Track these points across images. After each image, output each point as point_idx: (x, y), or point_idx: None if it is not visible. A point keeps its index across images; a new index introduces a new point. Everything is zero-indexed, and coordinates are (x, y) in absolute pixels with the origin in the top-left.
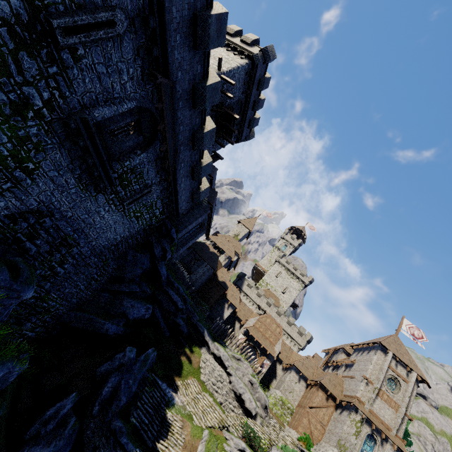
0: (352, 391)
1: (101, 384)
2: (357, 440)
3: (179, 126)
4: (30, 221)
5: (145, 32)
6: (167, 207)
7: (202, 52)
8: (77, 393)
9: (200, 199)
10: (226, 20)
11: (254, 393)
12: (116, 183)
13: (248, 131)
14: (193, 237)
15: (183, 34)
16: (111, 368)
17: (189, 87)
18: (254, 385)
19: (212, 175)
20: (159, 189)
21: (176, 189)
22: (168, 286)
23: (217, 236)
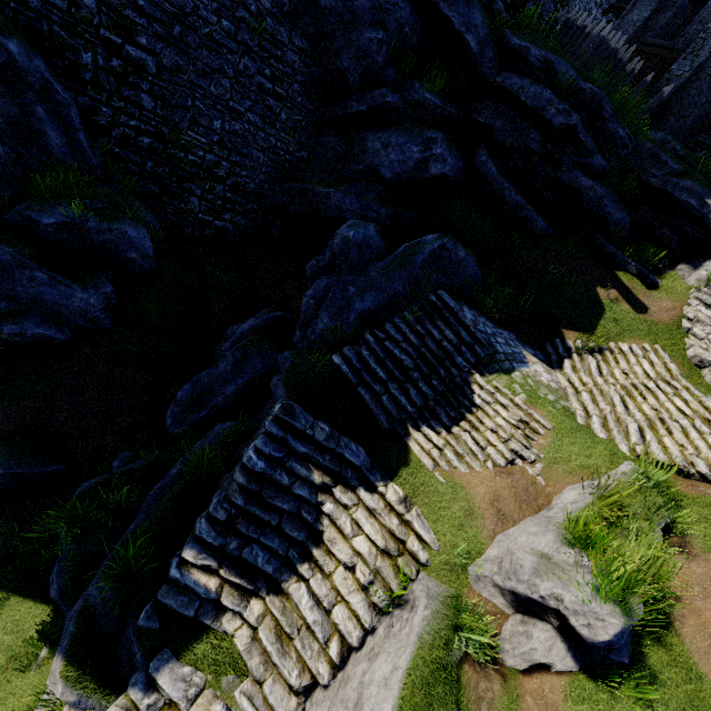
0: None
1: None
2: None
3: None
4: None
5: None
6: None
7: None
8: (272, 308)
9: None
10: None
11: None
12: None
13: None
14: None
15: None
16: (321, 266)
17: None
18: None
19: None
20: None
21: None
22: (504, 71)
23: None
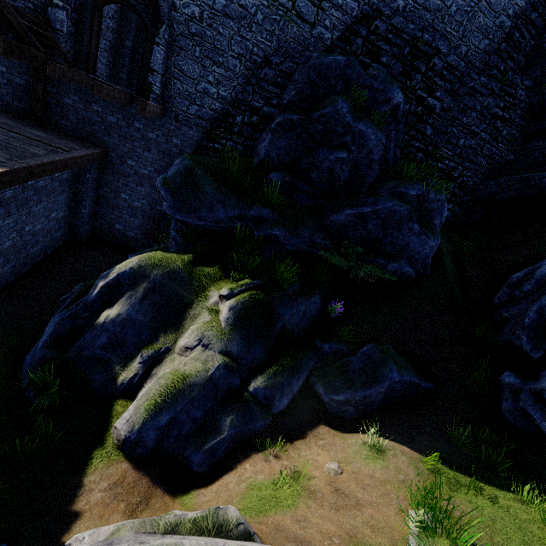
0: None
1: None
2: None
3: None
4: (361, 35)
5: None
6: None
7: None
8: None
9: None
10: None
11: None
12: None
13: None
14: None
15: None
16: None
17: None
18: None
19: None
20: None
21: None
22: None
23: None
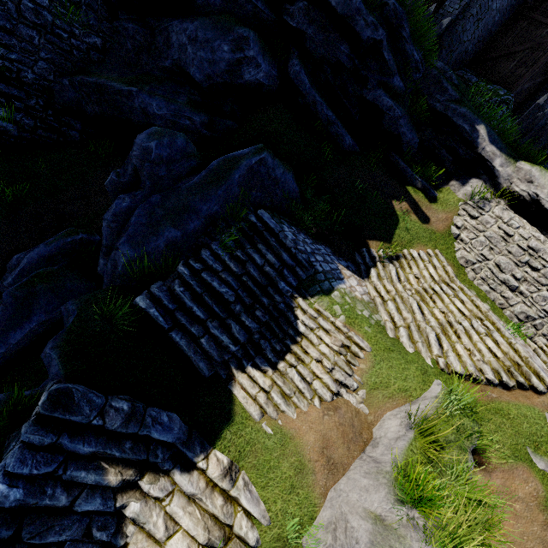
0: None
1: None
2: None
3: None
4: None
5: None
6: None
7: None
8: (69, 230)
9: None
10: None
11: None
12: None
13: None
14: None
15: None
16: (123, 181)
17: None
18: None
19: None
20: None
21: None
22: None
23: None
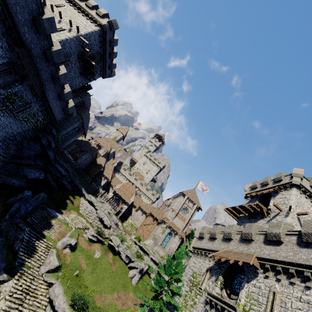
0: (166, 215)
1: (10, 208)
2: (162, 235)
3: (41, 71)
4: None
5: (5, 25)
6: (46, 116)
7: (45, 34)
8: None
9: (70, 112)
10: (54, 20)
11: (110, 218)
12: (5, 101)
13: (110, 71)
14: (74, 136)
15: (28, 26)
16: (16, 199)
17: (41, 51)
18: (111, 214)
19: (84, 98)
20: (37, 105)
21: (49, 106)
22: (55, 163)
23: (100, 138)
